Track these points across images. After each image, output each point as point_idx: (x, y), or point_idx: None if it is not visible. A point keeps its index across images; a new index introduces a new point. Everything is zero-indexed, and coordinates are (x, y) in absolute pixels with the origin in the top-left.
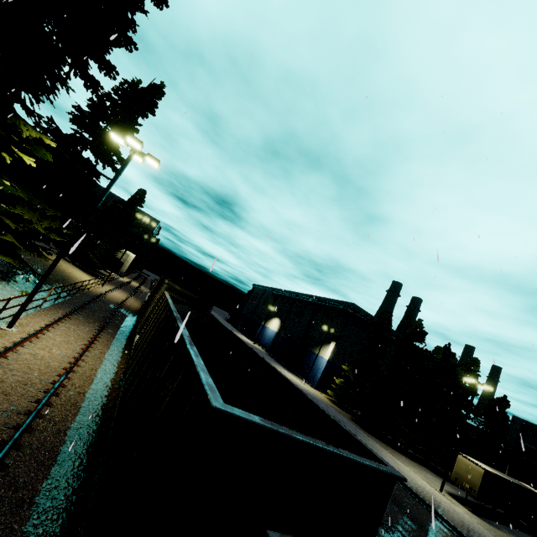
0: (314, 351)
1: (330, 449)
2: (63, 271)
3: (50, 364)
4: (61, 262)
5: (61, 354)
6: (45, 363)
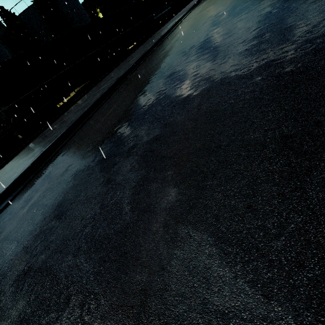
0: None
1: None
2: None
3: None
4: None
5: None
6: None
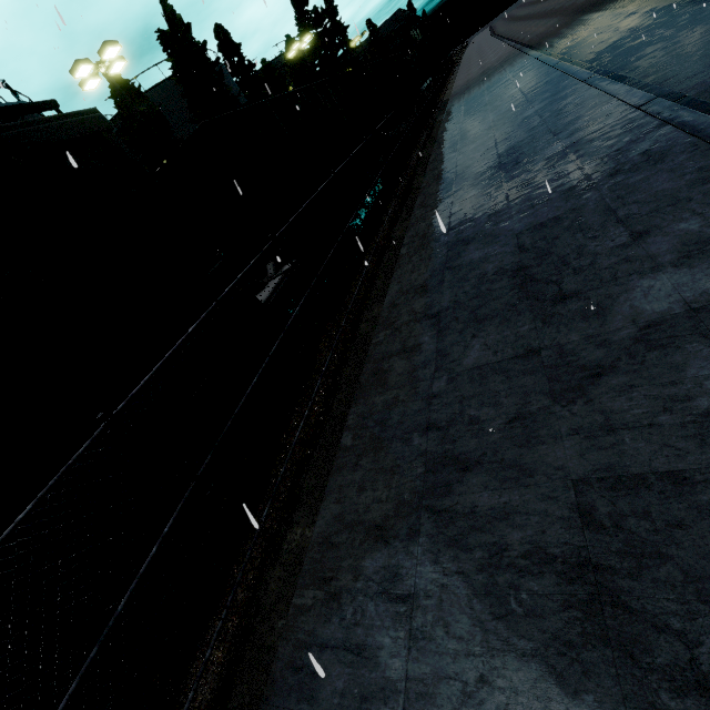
0: None
1: None
2: None
3: None
4: None
5: None
6: None
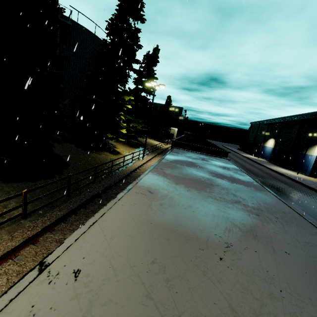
0: (304, 152)
1: (201, 146)
2: (151, 143)
3: None
4: (150, 140)
5: None
6: None
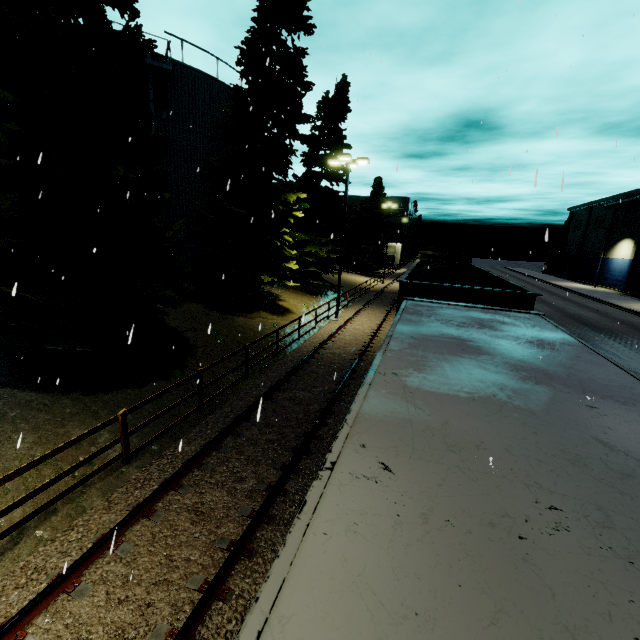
0: None
1: (467, 287)
2: (351, 281)
3: (364, 331)
4: (347, 275)
5: (369, 326)
6: (362, 331)
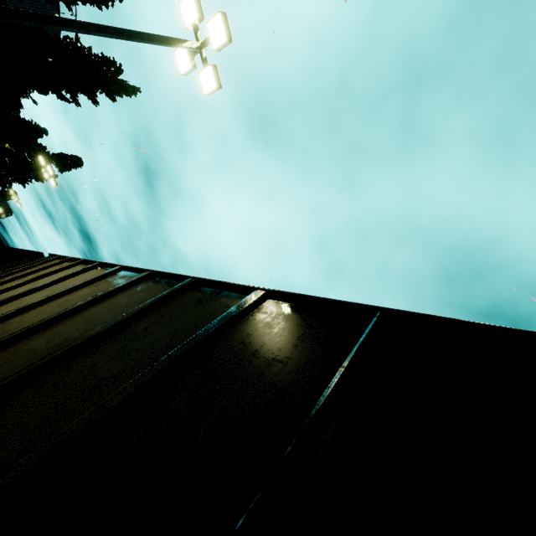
0: None
1: None
2: None
3: None
4: None
5: None
6: None
